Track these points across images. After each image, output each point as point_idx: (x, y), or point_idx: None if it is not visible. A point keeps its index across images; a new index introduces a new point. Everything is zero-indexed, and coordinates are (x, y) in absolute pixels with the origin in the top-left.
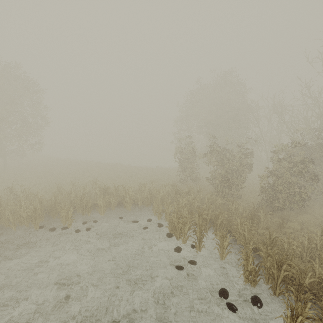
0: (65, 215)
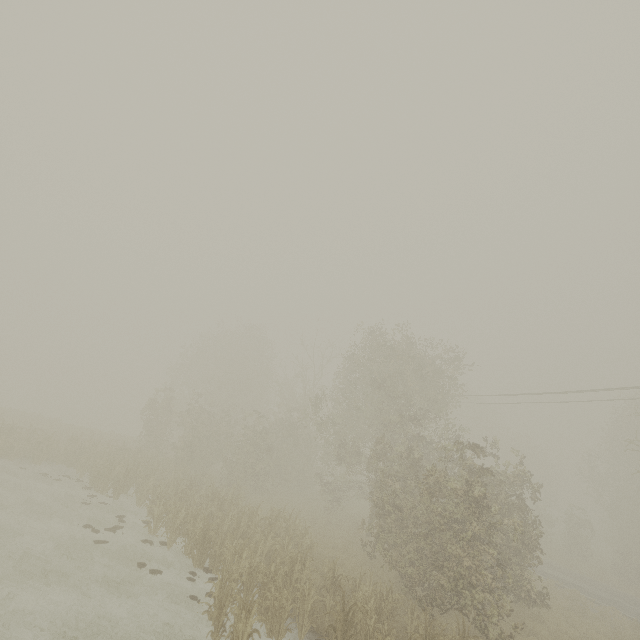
0: None
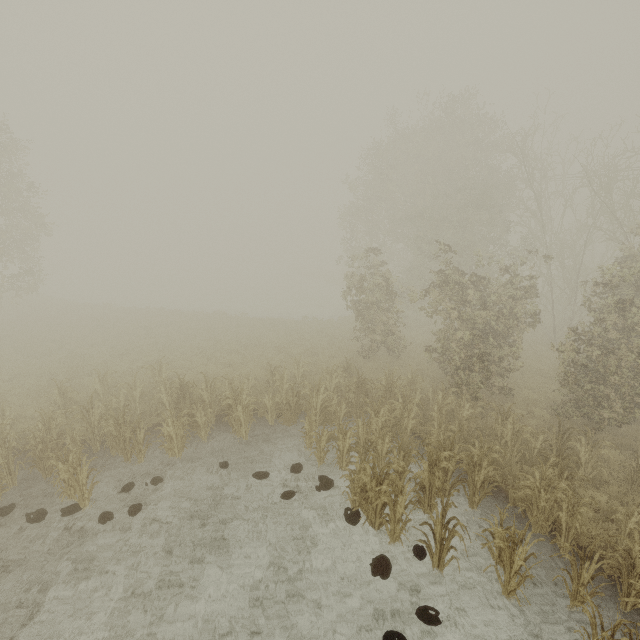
0: (69, 477)
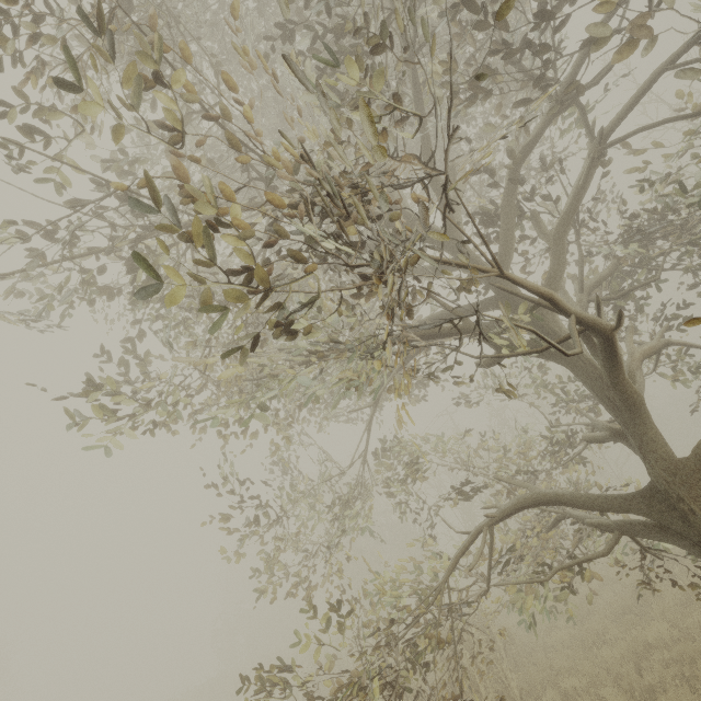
0: None
